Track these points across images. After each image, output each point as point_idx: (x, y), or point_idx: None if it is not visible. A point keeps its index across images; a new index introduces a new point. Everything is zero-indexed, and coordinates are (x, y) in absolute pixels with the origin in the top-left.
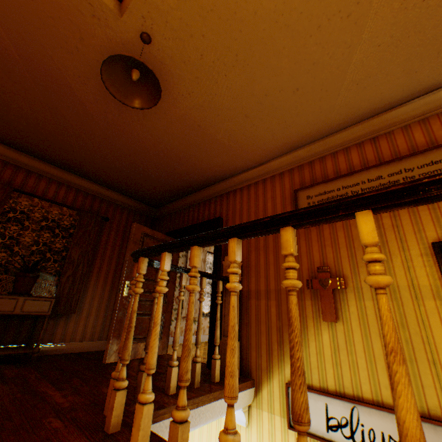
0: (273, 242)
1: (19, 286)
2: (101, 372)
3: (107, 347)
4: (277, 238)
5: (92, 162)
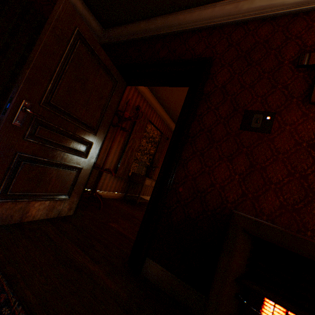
0: None
1: (150, 174)
2: None
3: None
4: None
5: None
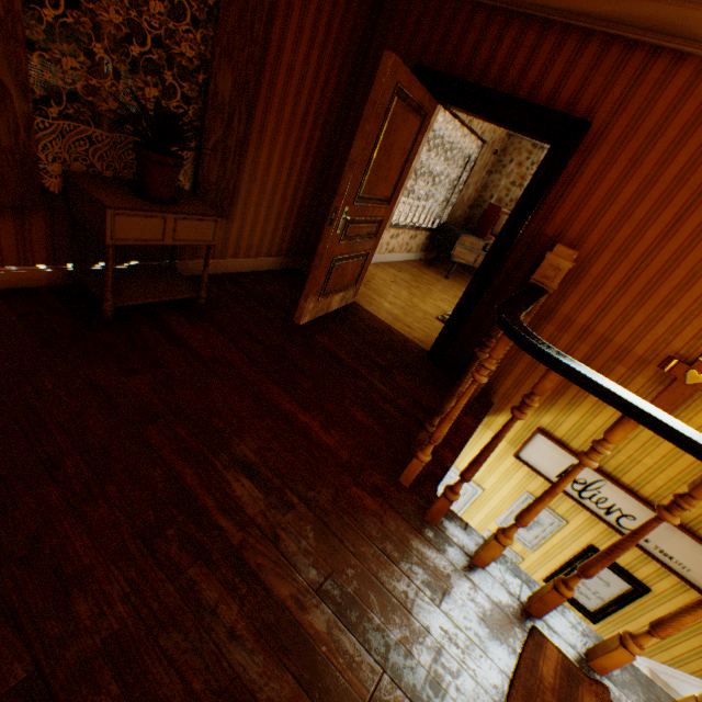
0: (665, 262)
1: (155, 187)
2: (317, 360)
3: (301, 306)
4: (681, 262)
5: None
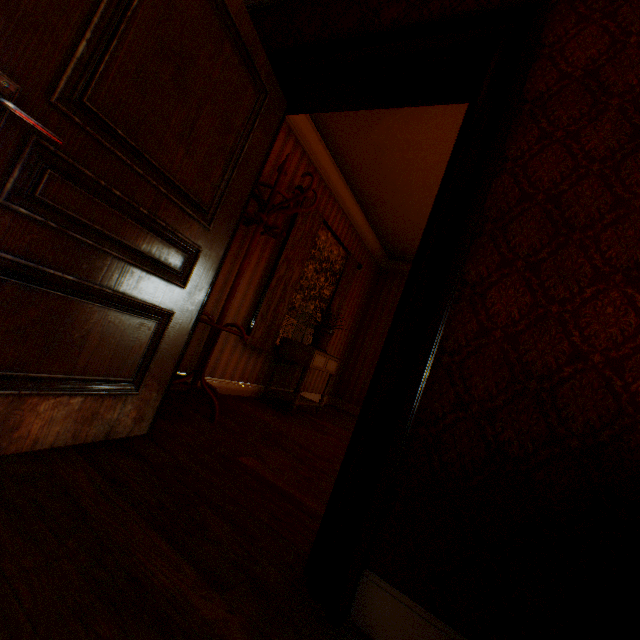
0: None
1: (323, 343)
2: None
3: None
4: None
5: (402, 211)
